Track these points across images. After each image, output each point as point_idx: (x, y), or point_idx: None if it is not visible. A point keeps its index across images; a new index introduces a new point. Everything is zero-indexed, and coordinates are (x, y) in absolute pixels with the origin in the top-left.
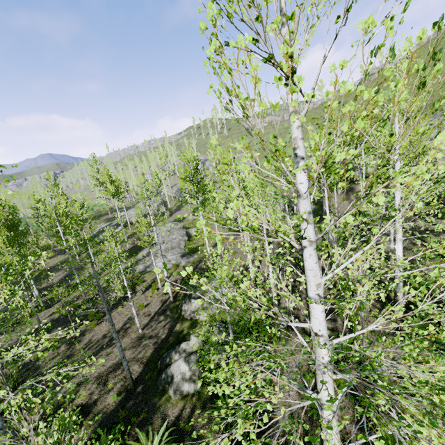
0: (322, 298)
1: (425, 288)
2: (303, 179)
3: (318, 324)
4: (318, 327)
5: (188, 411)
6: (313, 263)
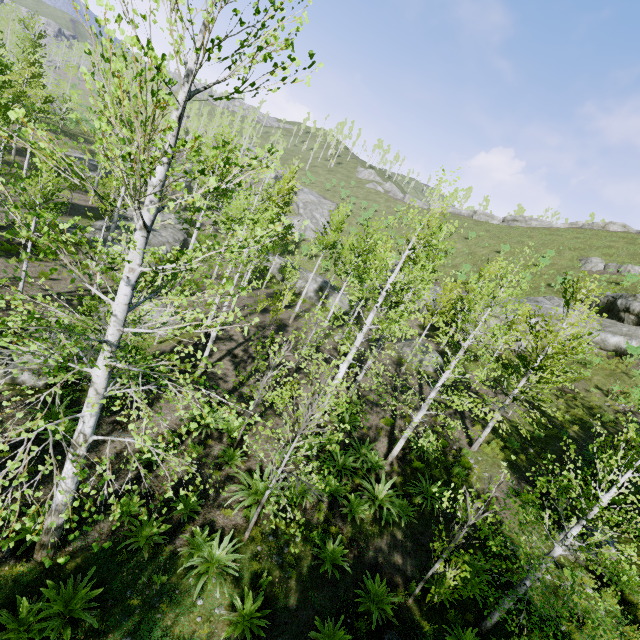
0: (132, 284)
1: (351, 425)
2: (159, 170)
3: (117, 304)
4: (115, 307)
5: (6, 398)
6: (136, 248)
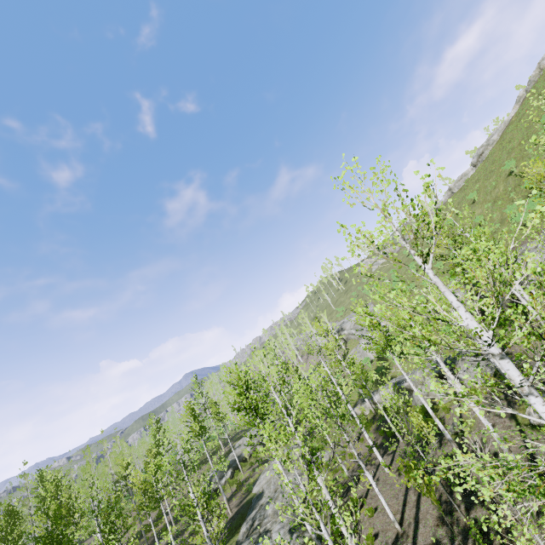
0: None
1: None
2: None
3: None
4: None
5: None
6: None
